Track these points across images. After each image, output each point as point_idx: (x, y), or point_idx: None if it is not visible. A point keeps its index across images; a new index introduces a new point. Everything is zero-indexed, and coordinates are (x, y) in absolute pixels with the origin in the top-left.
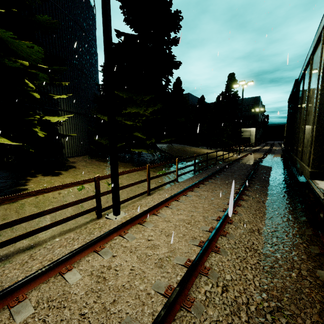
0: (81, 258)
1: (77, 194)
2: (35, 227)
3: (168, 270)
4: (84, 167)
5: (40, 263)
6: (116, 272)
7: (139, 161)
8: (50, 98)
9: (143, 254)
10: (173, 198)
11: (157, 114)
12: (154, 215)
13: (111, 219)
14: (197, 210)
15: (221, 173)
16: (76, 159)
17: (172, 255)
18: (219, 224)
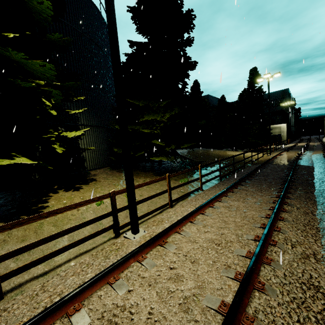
0: (92, 293)
1: (95, 209)
2: (52, 249)
3: (196, 317)
4: (105, 179)
5: (49, 297)
6: (130, 316)
7: (160, 170)
8: (70, 114)
9: (163, 290)
10: (198, 211)
11: (175, 119)
12: (176, 234)
13: (129, 239)
14: (227, 226)
15: (252, 177)
16: (98, 172)
17: (200, 292)
18: (260, 248)
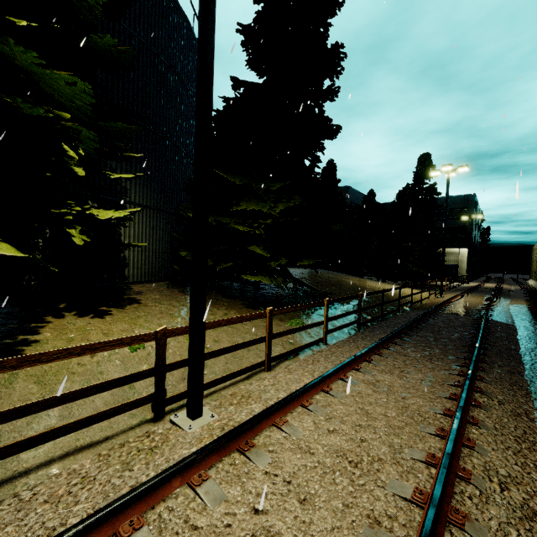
0: None
1: (127, 358)
2: (21, 431)
3: None
4: (156, 303)
5: None
6: None
7: (255, 298)
8: (114, 182)
9: None
10: (318, 385)
11: (293, 216)
12: (274, 429)
13: (180, 428)
14: (372, 425)
15: (414, 332)
16: (146, 288)
17: None
18: (442, 487)
